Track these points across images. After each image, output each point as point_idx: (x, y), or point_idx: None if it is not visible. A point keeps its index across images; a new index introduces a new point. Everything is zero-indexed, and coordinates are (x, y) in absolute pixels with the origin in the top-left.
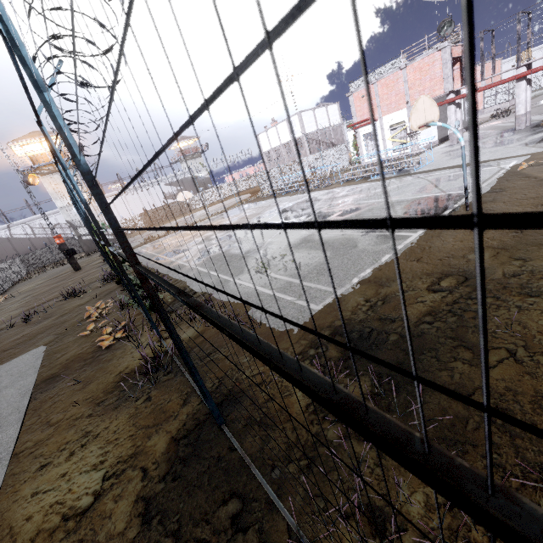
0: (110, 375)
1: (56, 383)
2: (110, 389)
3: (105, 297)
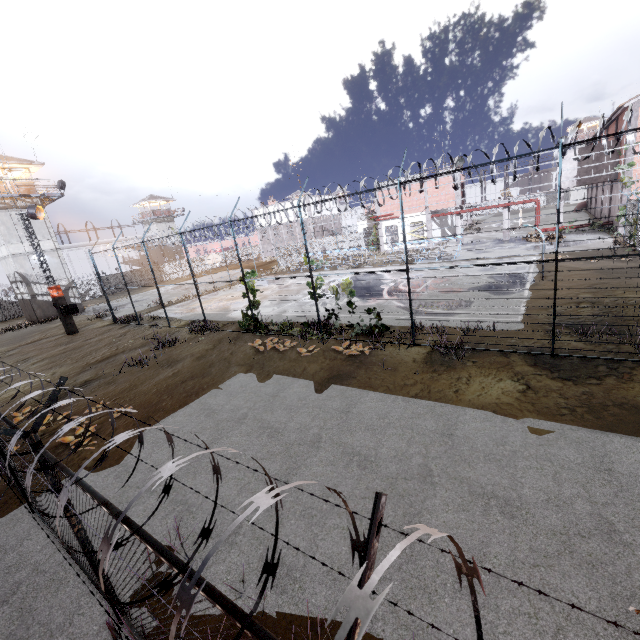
0: (407, 363)
1: (351, 376)
2: (426, 366)
3: (240, 341)
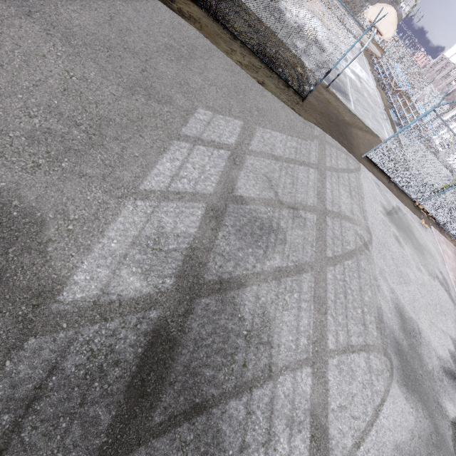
0: None
1: None
2: None
3: None
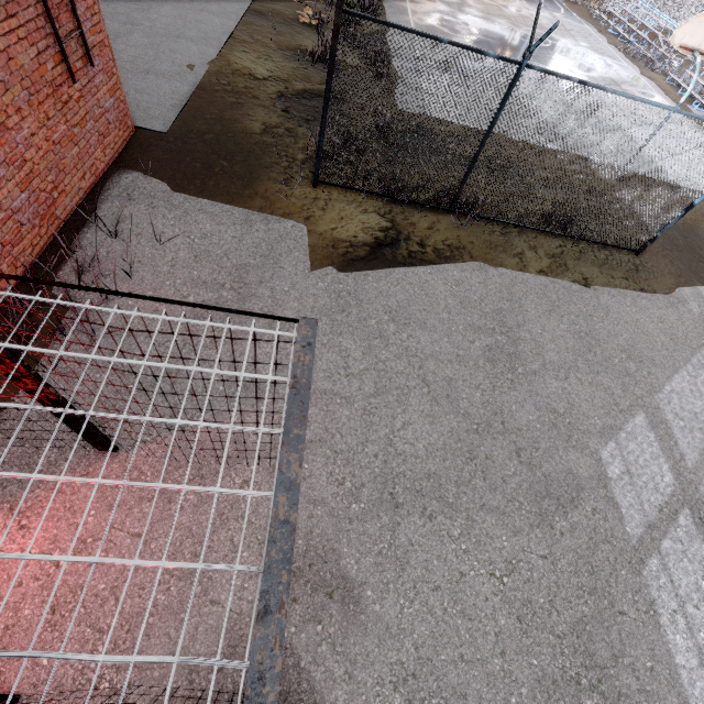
0: (294, 42)
1: (262, 19)
2: (290, 49)
3: None
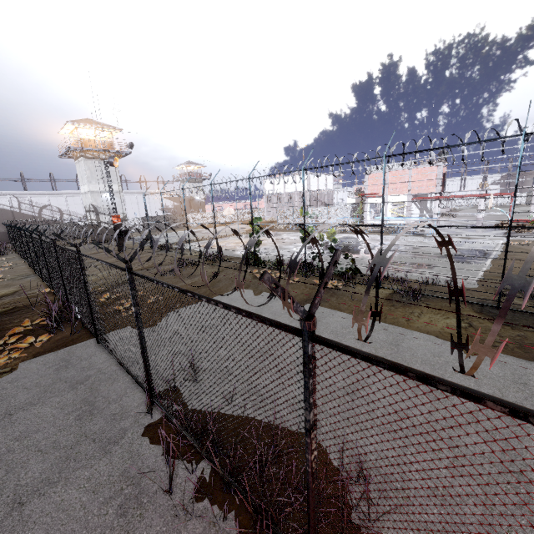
0: (371, 298)
1: (324, 301)
2: (386, 301)
3: (242, 269)
